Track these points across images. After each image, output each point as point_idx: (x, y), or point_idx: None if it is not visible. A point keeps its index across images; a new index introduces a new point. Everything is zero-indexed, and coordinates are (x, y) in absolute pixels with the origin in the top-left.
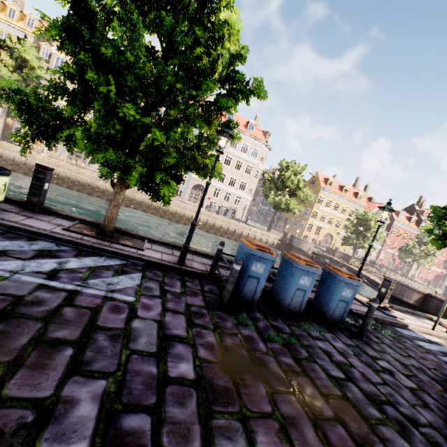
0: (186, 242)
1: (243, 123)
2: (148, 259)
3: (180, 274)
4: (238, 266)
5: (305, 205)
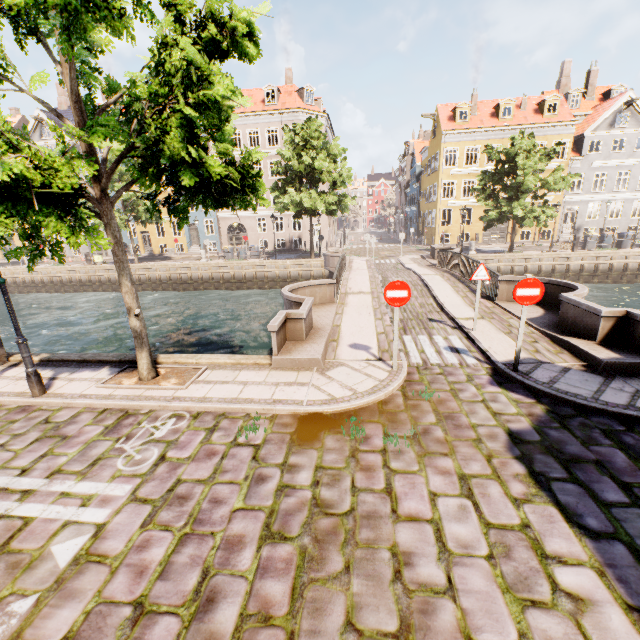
0: None
1: (261, 97)
2: None
3: None
4: None
5: (433, 180)
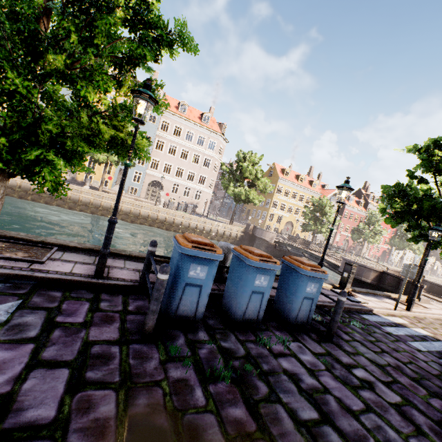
0: (104, 245)
1: (197, 115)
2: (43, 276)
3: (96, 290)
4: (164, 275)
5: (265, 196)
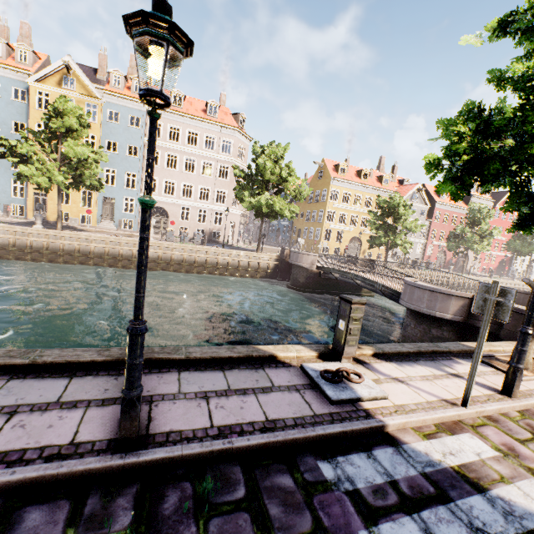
0: None
1: (201, 107)
2: None
3: None
4: None
5: (317, 207)
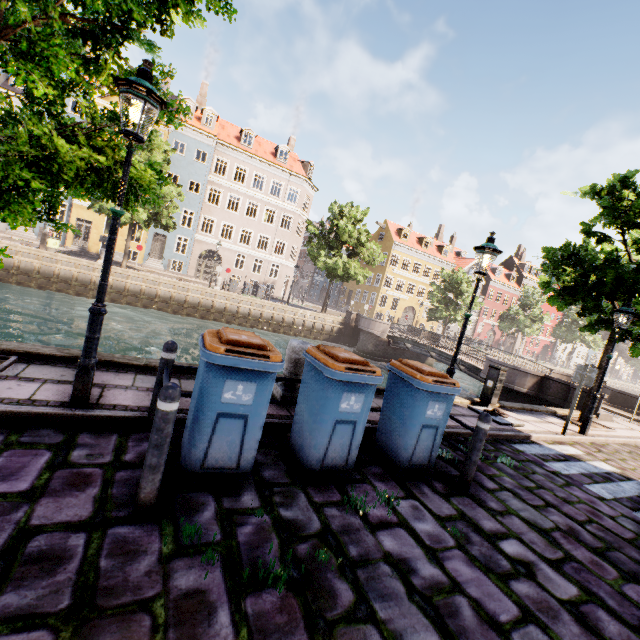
0: (84, 352)
1: (270, 149)
2: None
3: (70, 429)
4: (168, 403)
5: (374, 270)
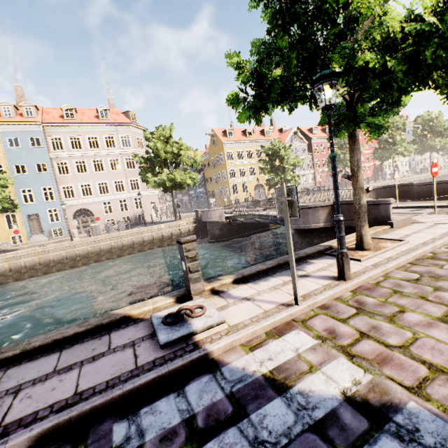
0: None
1: (93, 114)
2: None
3: None
4: None
5: (220, 169)
